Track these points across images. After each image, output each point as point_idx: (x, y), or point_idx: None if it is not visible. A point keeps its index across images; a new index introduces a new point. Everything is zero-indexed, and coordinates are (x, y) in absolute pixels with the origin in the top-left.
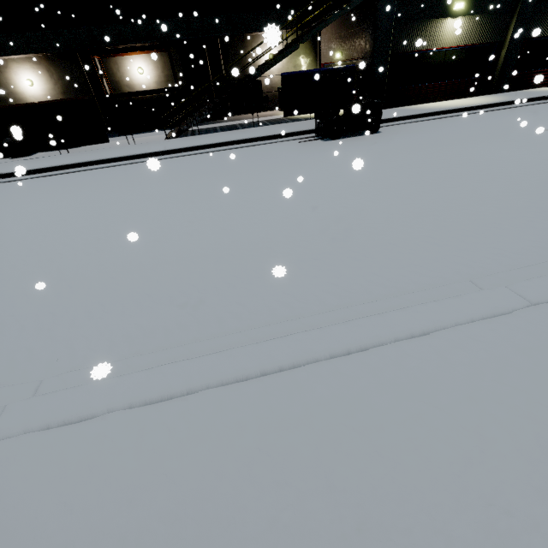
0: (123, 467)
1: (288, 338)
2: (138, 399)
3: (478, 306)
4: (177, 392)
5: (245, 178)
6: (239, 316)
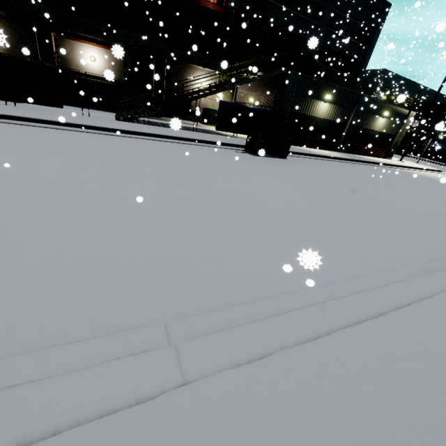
0: (333, 394)
1: (362, 294)
2: (298, 338)
3: (444, 281)
4: (323, 332)
5: (213, 169)
6: (293, 276)
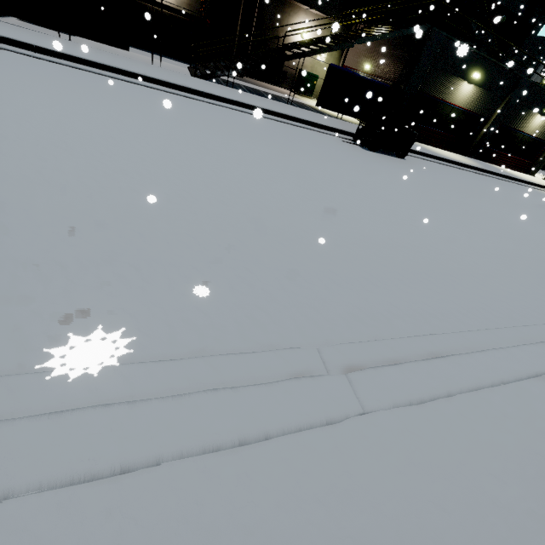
0: (504, 446)
1: (521, 349)
2: (463, 386)
3: None
4: (486, 384)
5: (321, 164)
6: (435, 316)
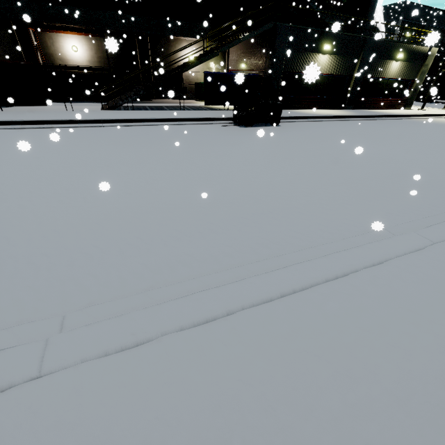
0: (199, 380)
1: (289, 268)
2: (186, 322)
3: (405, 244)
4: (219, 314)
5: (188, 149)
6: (230, 255)
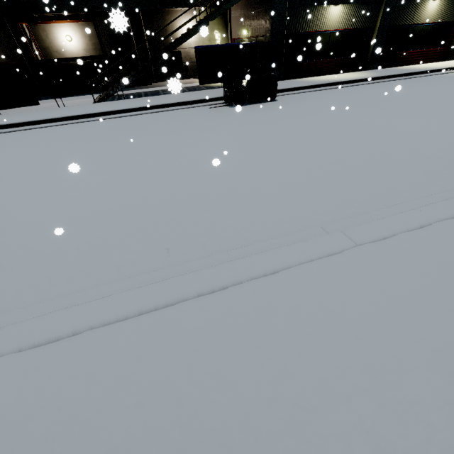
0: (5, 404)
1: (167, 282)
2: (27, 343)
3: (318, 248)
4: (64, 334)
5: (159, 140)
6: (135, 263)
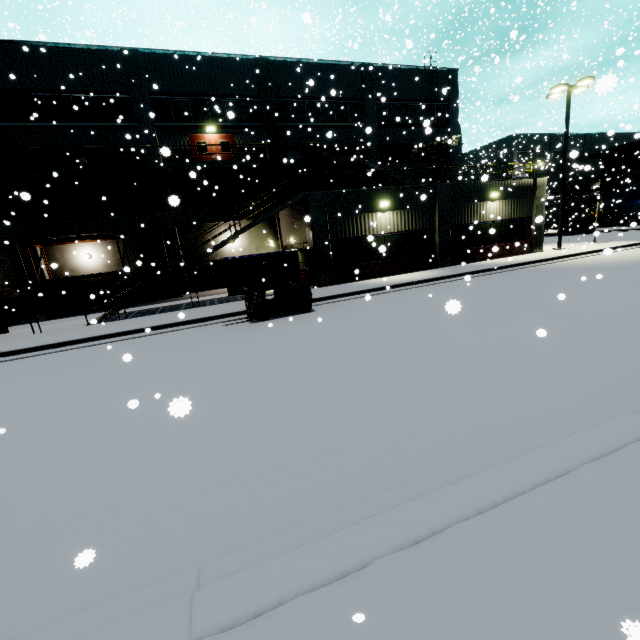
0: None
1: None
2: None
3: None
4: None
5: (114, 379)
6: None
